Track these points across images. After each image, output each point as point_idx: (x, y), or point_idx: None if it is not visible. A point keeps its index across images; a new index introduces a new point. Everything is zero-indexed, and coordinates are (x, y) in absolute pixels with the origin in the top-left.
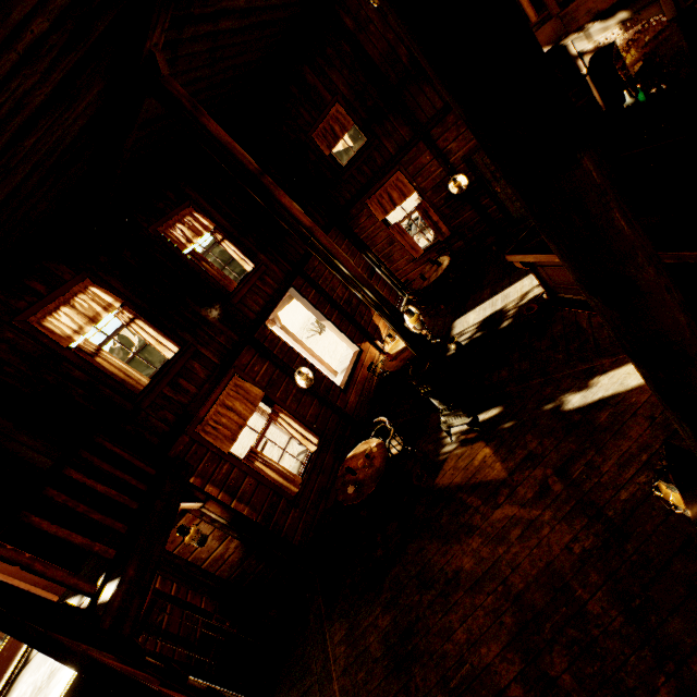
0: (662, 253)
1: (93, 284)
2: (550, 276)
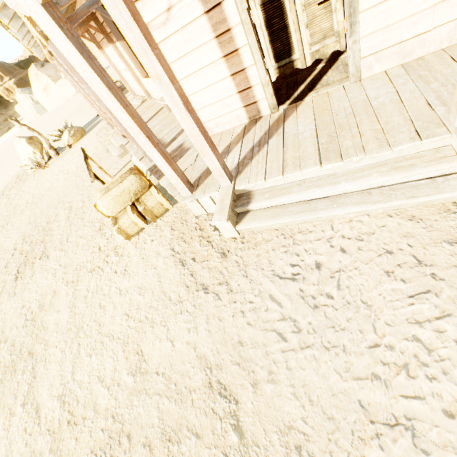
0: None
1: None
2: None
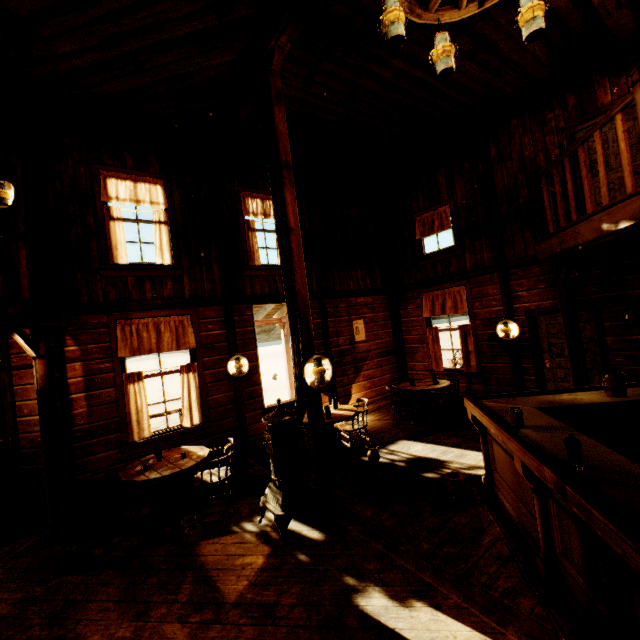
0: (572, 490)
1: (162, 185)
2: (495, 455)
